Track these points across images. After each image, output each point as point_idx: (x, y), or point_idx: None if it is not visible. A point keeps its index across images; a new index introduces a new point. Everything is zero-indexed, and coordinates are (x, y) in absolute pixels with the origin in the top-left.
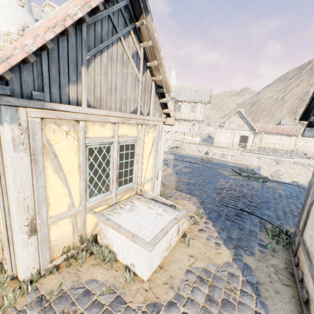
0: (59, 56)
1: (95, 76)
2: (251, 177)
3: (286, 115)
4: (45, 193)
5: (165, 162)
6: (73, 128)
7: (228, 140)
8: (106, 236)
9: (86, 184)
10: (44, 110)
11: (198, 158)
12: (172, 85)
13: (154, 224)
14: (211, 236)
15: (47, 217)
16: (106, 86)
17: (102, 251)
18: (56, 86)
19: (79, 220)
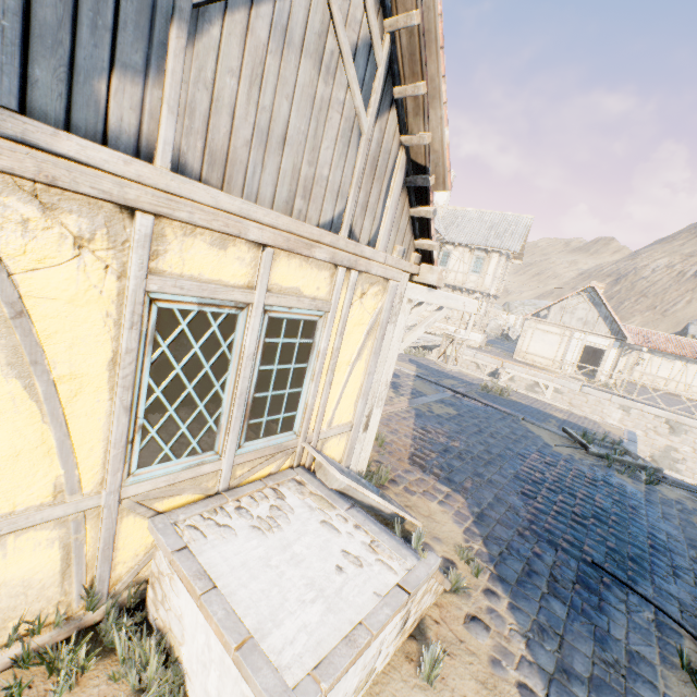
0: None
1: (217, 75)
2: (615, 461)
3: None
4: None
5: (392, 380)
6: (109, 232)
7: (552, 351)
8: (168, 600)
9: (132, 422)
10: None
11: (476, 384)
12: (438, 204)
13: (329, 601)
14: (505, 651)
15: None
16: (253, 121)
17: (141, 656)
18: (56, 63)
19: (91, 533)
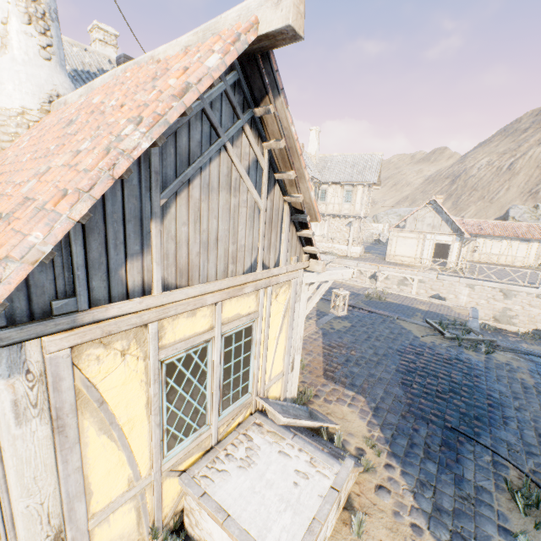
0: (105, 216)
1: (177, 230)
2: (463, 340)
3: (518, 197)
4: (82, 478)
5: None
6: (136, 340)
7: (413, 251)
8: (200, 524)
9: (161, 429)
10: (76, 330)
11: (362, 294)
12: (311, 154)
13: (294, 508)
14: (401, 505)
15: (87, 519)
16: (199, 240)
17: None
18: (101, 273)
19: (149, 496)
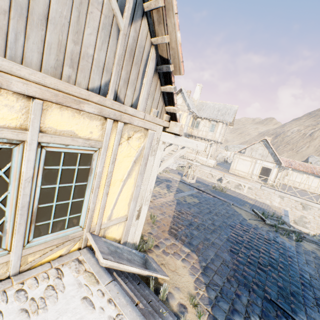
0: None
1: None
2: (279, 228)
3: (314, 153)
4: None
5: (167, 183)
6: None
7: (247, 169)
8: None
9: None
10: None
11: (210, 185)
12: (194, 99)
13: None
14: None
15: None
16: None
17: None
18: None
19: None
